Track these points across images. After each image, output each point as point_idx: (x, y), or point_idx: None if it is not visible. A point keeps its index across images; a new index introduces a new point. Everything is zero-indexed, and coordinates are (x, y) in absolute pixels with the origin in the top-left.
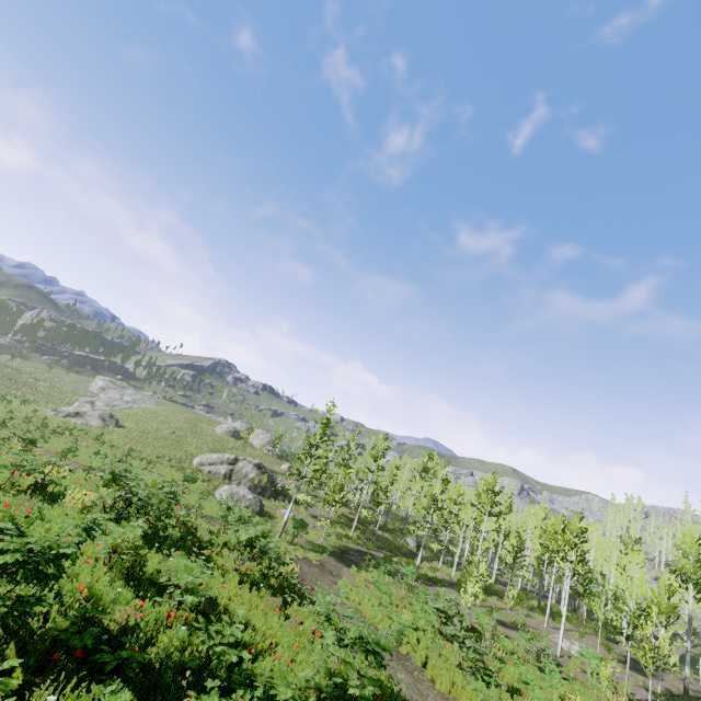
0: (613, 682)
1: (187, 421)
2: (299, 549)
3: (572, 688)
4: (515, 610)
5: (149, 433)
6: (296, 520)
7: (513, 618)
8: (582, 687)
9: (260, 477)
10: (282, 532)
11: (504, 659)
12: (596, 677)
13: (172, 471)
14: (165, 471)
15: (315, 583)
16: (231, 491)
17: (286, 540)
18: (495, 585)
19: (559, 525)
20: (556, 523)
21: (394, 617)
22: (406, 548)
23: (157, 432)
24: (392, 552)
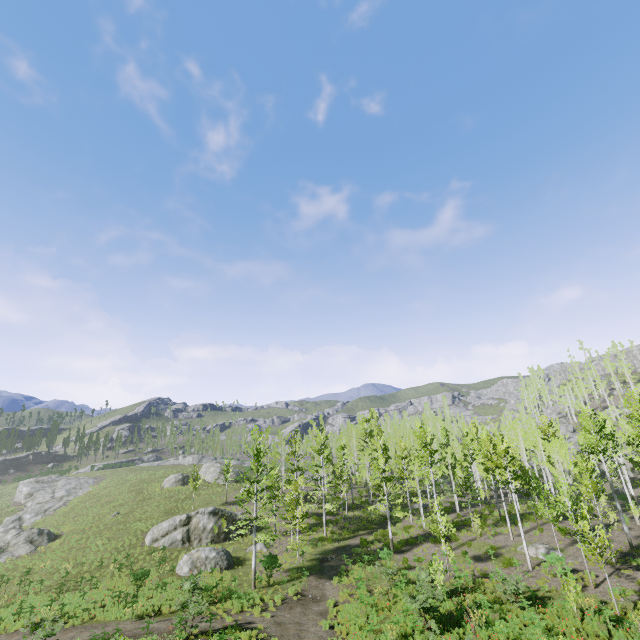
0: (579, 573)
1: (131, 489)
2: (277, 588)
3: (551, 613)
4: (484, 534)
5: (90, 528)
6: (264, 561)
7: (484, 546)
8: (558, 602)
9: (219, 522)
10: (255, 581)
11: (489, 619)
12: (565, 577)
13: (121, 571)
14: (114, 574)
15: (299, 635)
16: (192, 559)
17: (262, 585)
18: (461, 515)
19: (488, 446)
20: (486, 444)
21: (382, 635)
22: (378, 515)
23: (99, 522)
24: (367, 528)
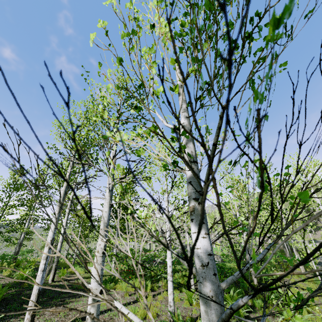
0: None
1: None
2: None
3: None
4: None
5: None
6: None
7: None
8: None
9: None
10: None
11: None
12: None
13: None
14: None
15: None
16: None
17: None
18: None
19: None
20: None
21: None
22: None
23: None
24: None
